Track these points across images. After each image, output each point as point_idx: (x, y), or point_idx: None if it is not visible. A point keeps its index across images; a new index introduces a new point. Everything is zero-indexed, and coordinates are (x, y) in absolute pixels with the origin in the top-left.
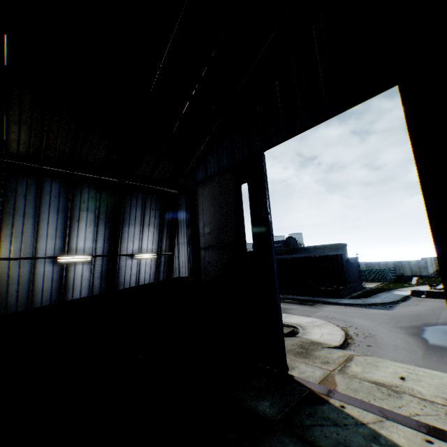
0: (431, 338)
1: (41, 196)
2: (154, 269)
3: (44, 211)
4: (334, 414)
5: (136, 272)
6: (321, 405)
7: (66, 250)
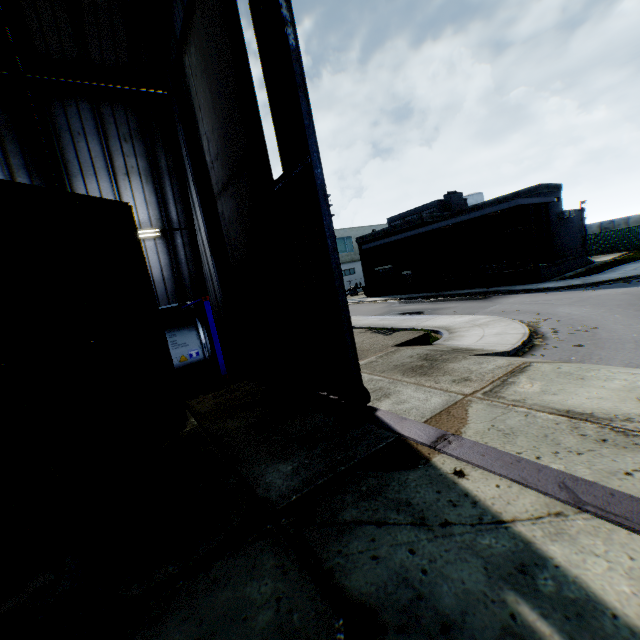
0: None
1: None
2: (167, 260)
3: None
4: (427, 495)
5: None
6: (406, 472)
7: None
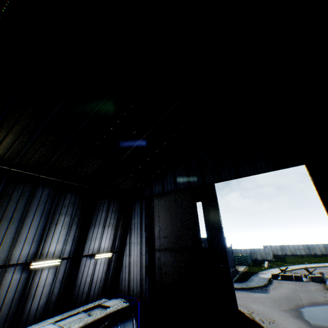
0: (310, 319)
1: (31, 201)
2: (106, 267)
3: (29, 215)
4: None
5: (92, 271)
6: None
7: (39, 254)
